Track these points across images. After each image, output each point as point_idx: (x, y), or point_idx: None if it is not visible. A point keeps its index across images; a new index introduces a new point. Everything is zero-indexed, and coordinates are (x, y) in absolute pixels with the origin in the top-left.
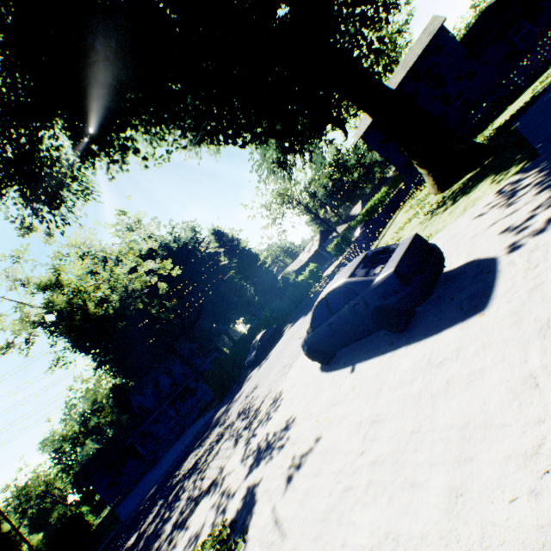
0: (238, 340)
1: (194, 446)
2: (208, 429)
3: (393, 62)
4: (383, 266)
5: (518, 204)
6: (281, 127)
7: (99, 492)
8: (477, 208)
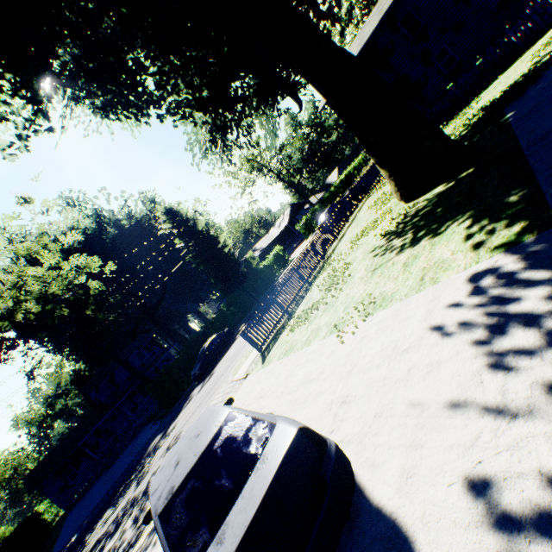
0: (189, 341)
1: (118, 490)
2: (136, 468)
3: (373, 3)
4: (207, 542)
5: (514, 386)
6: (210, 95)
7: (50, 497)
8: (439, 298)
